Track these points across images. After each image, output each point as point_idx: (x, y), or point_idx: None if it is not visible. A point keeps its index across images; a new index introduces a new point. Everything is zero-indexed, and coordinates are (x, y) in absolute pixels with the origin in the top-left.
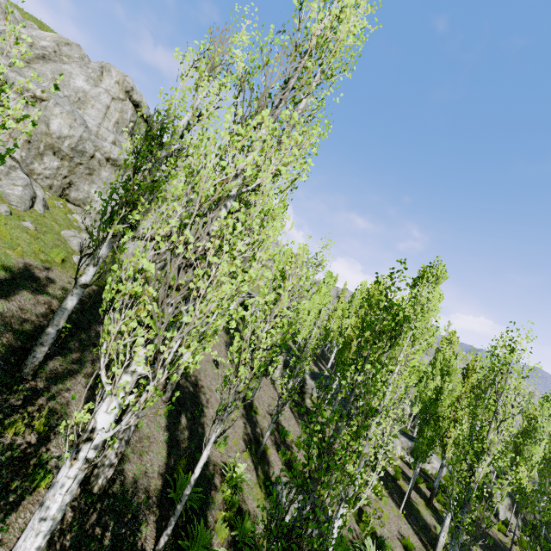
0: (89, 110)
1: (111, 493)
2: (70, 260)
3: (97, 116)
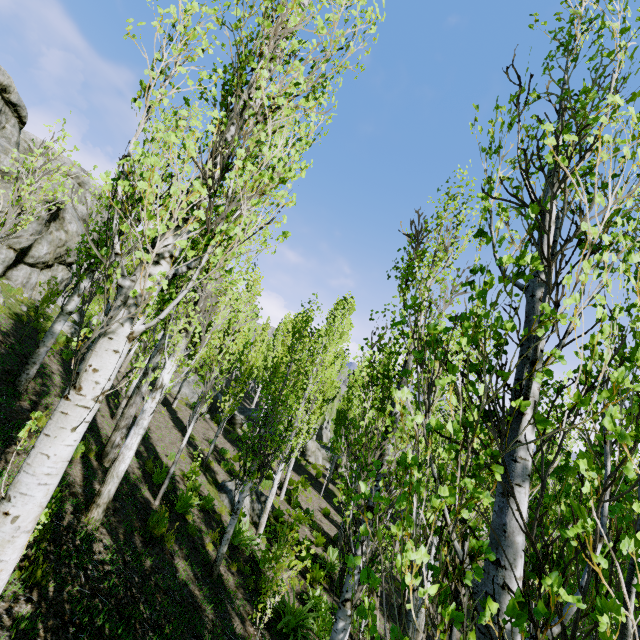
0: None
1: None
2: None
3: None
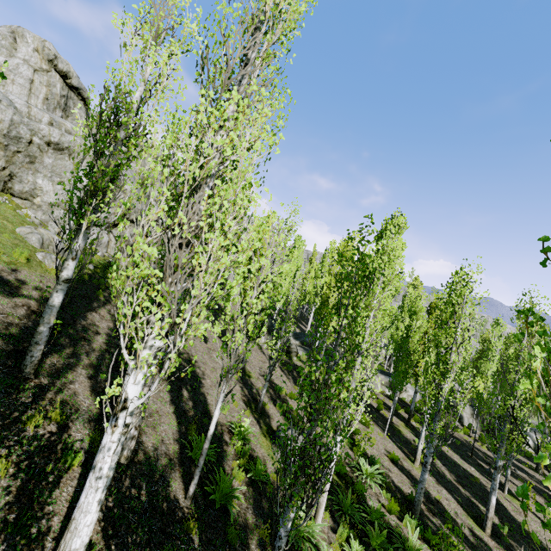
0: (9, 87)
1: (137, 461)
2: (34, 258)
3: (21, 93)
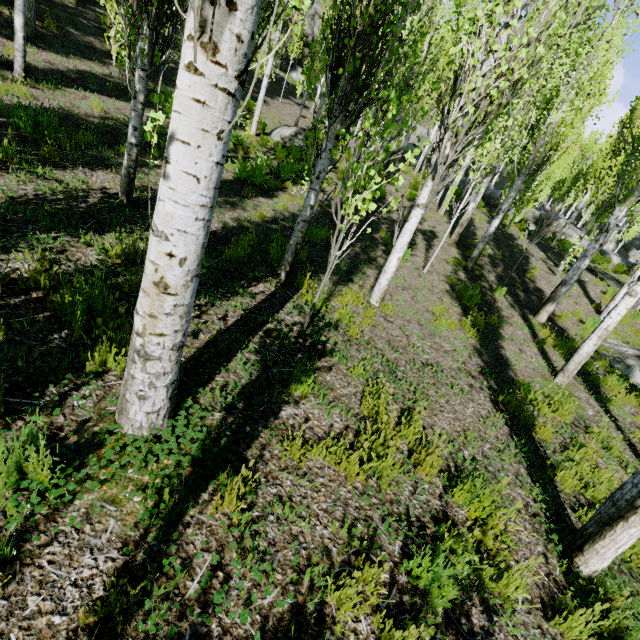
0: None
1: None
2: None
3: None
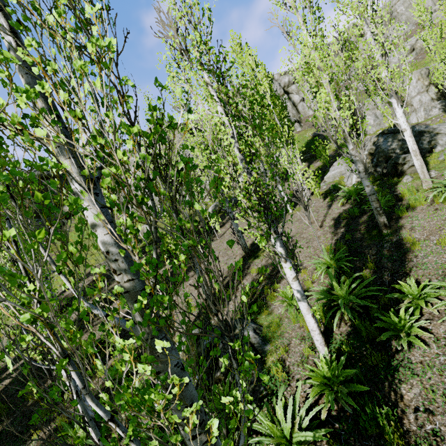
0: None
1: None
2: None
3: None
